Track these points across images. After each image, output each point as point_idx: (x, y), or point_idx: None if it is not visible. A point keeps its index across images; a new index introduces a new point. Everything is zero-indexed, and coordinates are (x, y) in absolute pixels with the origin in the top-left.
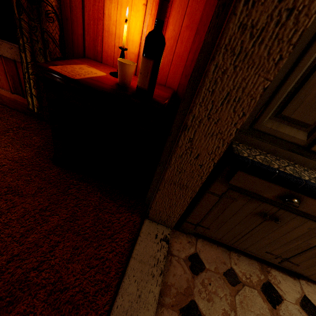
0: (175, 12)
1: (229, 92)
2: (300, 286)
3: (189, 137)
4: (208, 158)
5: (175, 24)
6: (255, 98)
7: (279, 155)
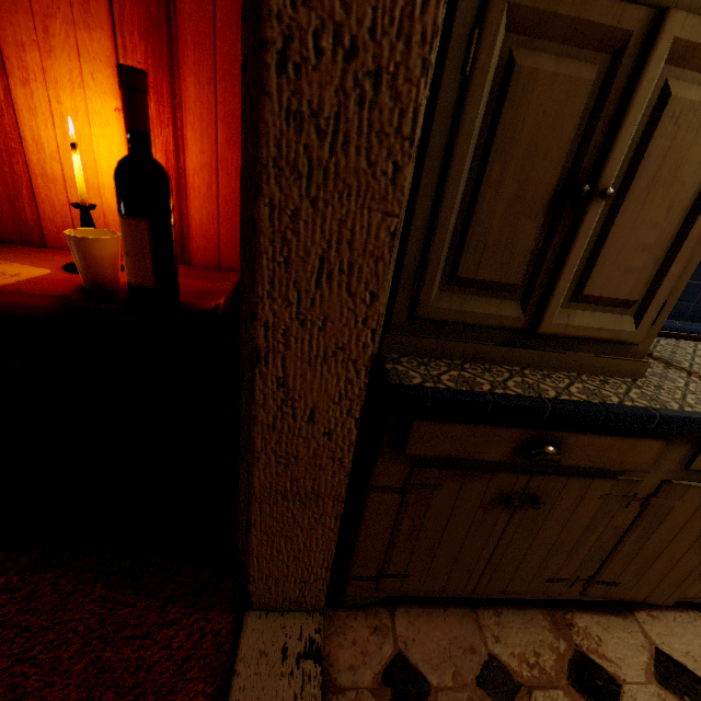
0: (193, 117)
1: (323, 255)
2: (640, 629)
3: (274, 375)
4: (338, 412)
5: (202, 141)
6: (381, 257)
7: (488, 360)
